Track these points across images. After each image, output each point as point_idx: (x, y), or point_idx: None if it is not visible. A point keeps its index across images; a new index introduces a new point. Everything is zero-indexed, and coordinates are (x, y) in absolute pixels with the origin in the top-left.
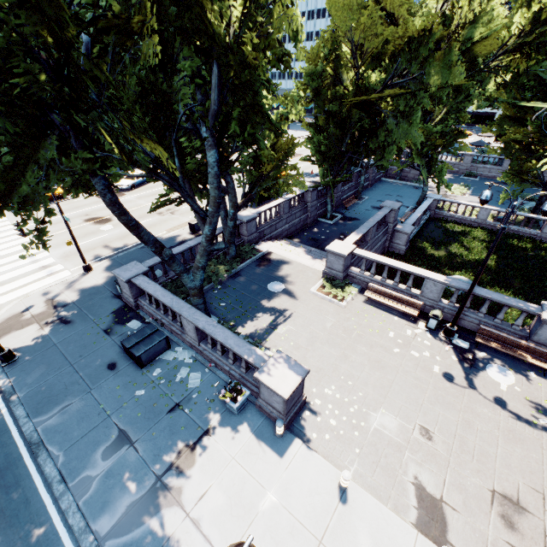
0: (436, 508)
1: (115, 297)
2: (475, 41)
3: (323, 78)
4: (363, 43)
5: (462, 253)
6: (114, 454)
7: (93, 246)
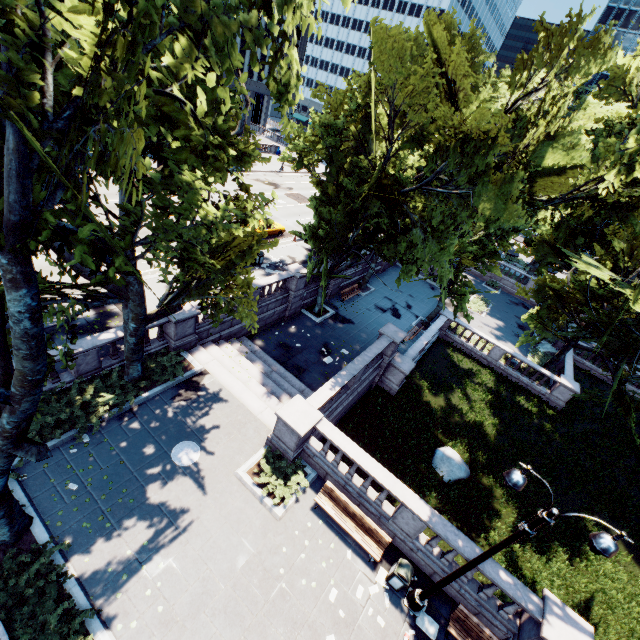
0: None
1: None
2: (544, 171)
3: (344, 138)
4: (407, 111)
5: (463, 408)
6: None
7: None
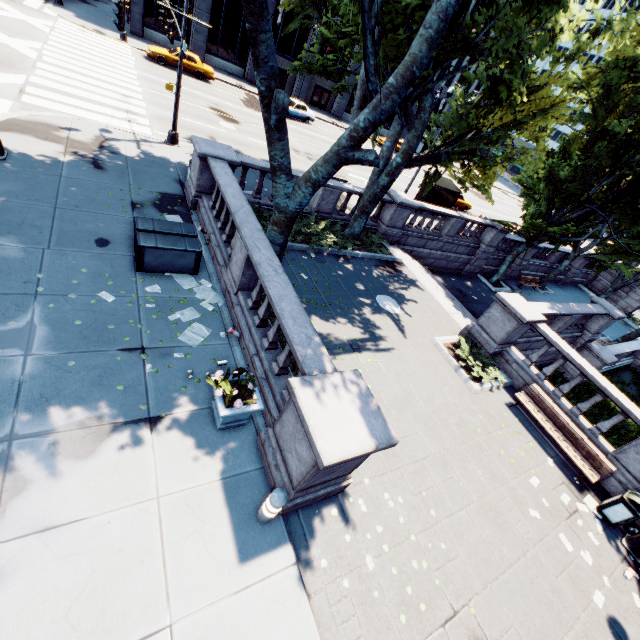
0: None
1: (179, 182)
2: None
3: (634, 73)
4: None
5: None
6: None
7: (199, 129)
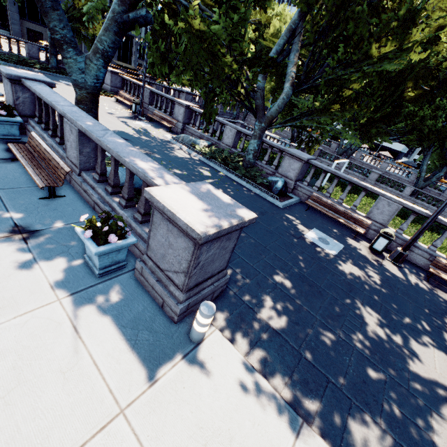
0: None
1: None
2: None
3: None
4: None
5: None
6: None
7: None
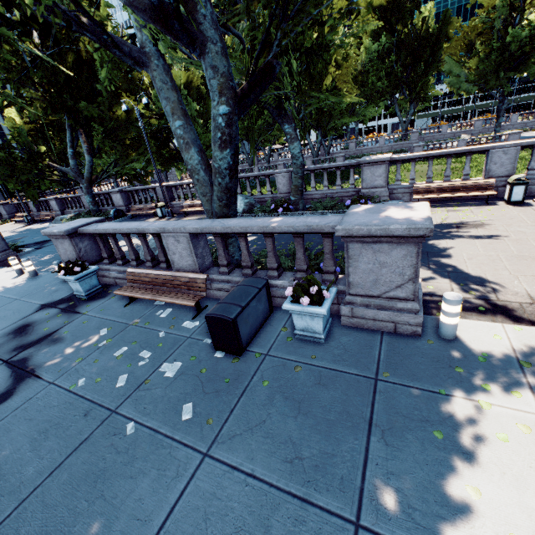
0: None
1: None
2: None
3: None
4: None
5: None
6: None
7: None
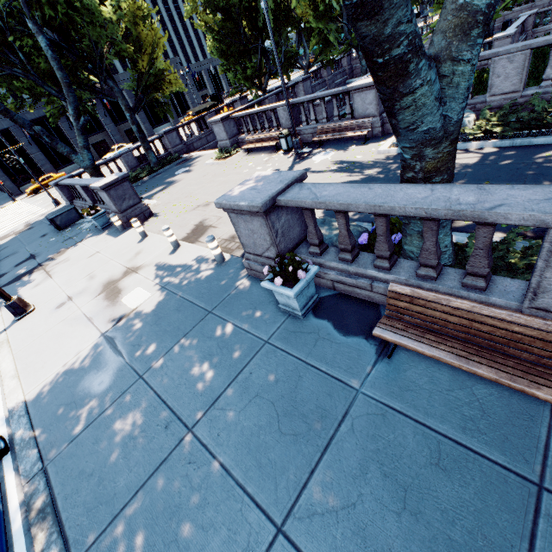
0: (202, 230)
1: None
2: None
3: None
4: None
5: None
6: (22, 263)
7: None
